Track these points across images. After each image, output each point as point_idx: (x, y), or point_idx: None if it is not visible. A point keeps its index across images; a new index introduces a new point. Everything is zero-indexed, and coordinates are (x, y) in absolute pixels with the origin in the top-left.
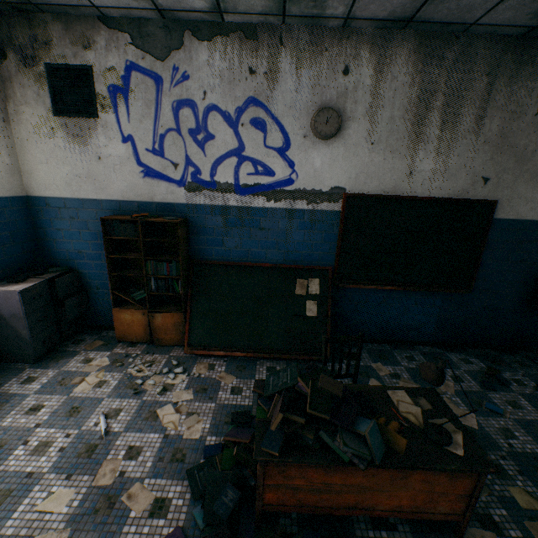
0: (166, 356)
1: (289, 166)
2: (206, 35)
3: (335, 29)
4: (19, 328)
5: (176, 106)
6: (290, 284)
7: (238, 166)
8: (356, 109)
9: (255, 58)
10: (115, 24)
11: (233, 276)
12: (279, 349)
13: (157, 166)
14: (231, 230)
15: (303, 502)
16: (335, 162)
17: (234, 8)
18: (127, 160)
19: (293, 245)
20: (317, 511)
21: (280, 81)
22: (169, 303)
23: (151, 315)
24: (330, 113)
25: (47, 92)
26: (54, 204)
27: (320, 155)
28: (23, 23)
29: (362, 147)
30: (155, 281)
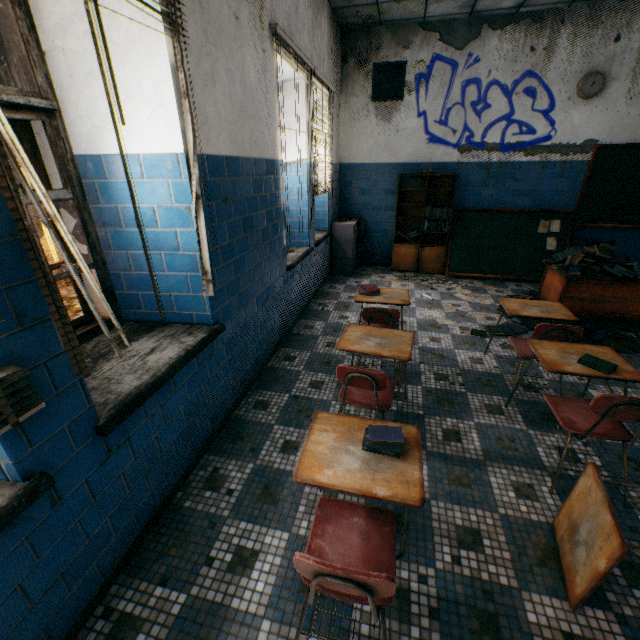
0: (433, 277)
1: (549, 125)
2: (499, 26)
3: (613, 4)
4: (347, 251)
5: (464, 85)
6: (533, 225)
7: (505, 129)
8: (620, 71)
9: (537, 38)
10: (430, 27)
11: (485, 220)
12: (520, 275)
13: (439, 134)
14: (489, 182)
15: (583, 309)
16: (592, 118)
17: (533, 4)
18: (417, 131)
19: (540, 193)
20: (590, 315)
21: (555, 54)
22: (430, 243)
23: (421, 249)
24: (596, 76)
25: (370, 85)
26: (356, 169)
27: (579, 113)
28: (364, 36)
29: (620, 103)
30: (427, 223)
